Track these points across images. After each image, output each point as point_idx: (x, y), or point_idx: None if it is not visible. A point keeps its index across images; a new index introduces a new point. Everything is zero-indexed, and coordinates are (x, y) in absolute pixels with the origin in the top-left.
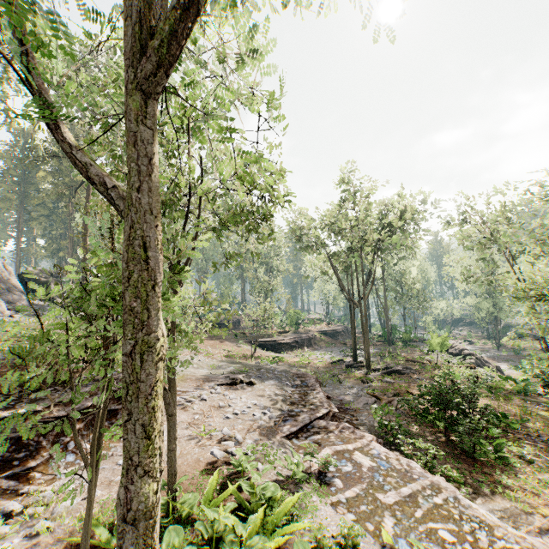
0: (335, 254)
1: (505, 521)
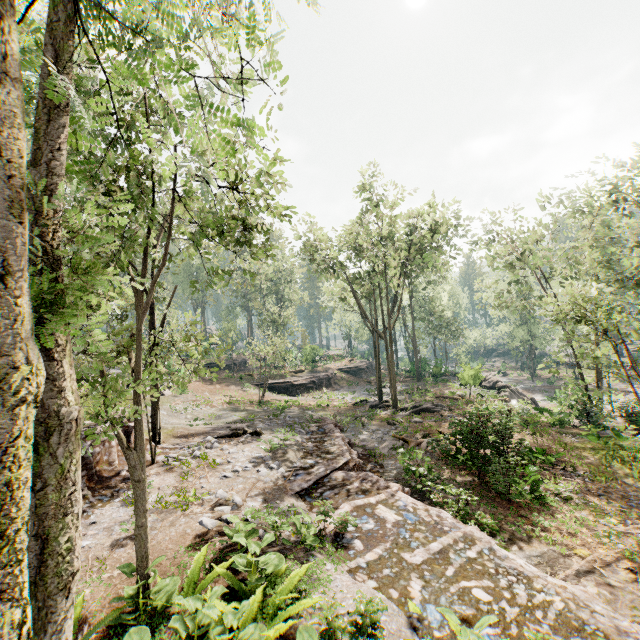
0: (356, 277)
1: (543, 568)
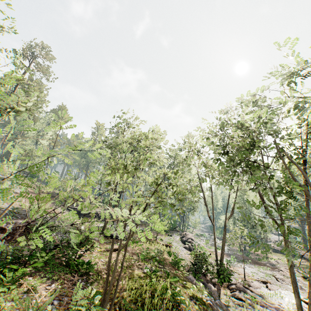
0: (110, 157)
1: None
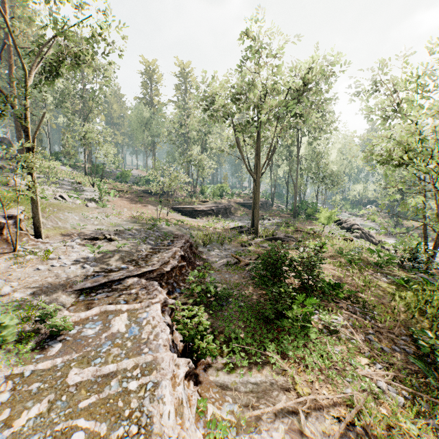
0: (238, 125)
1: (250, 398)
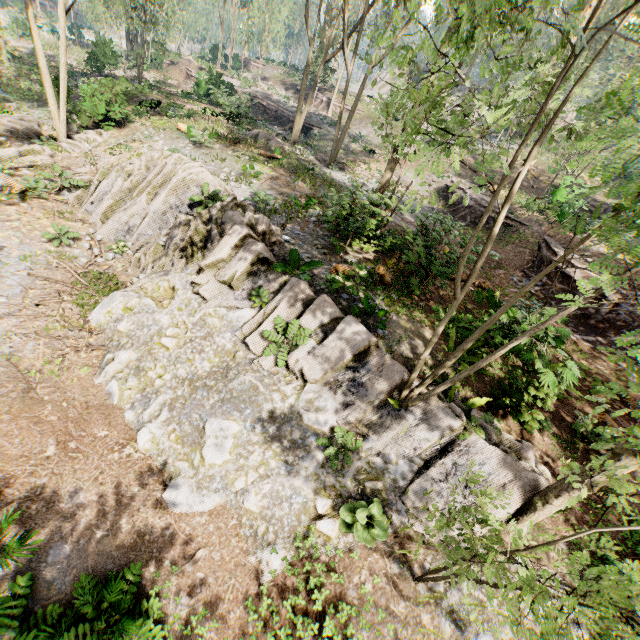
0: None
1: None
